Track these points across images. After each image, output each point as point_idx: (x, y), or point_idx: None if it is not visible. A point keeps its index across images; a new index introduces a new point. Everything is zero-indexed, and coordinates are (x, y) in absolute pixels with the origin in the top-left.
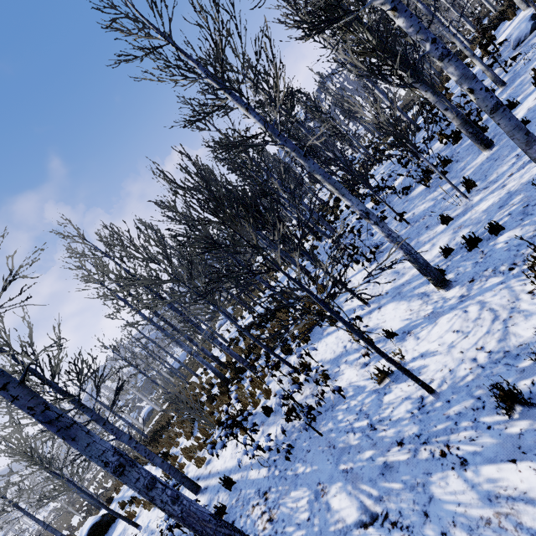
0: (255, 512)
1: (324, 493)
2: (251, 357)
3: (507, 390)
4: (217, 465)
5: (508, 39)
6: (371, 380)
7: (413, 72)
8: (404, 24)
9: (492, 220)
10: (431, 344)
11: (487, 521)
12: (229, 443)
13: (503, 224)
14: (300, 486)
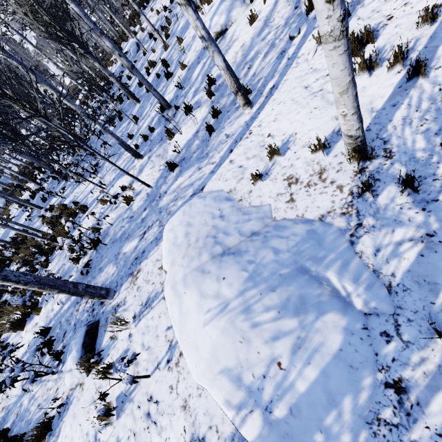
0: (81, 308)
1: (120, 254)
2: (5, 294)
3: (169, 163)
4: (20, 354)
5: (129, 52)
6: (123, 209)
7: (83, 46)
8: (76, 8)
9: (149, 125)
10: (144, 178)
11: (175, 196)
12: (25, 334)
13: (154, 128)
14: (105, 268)
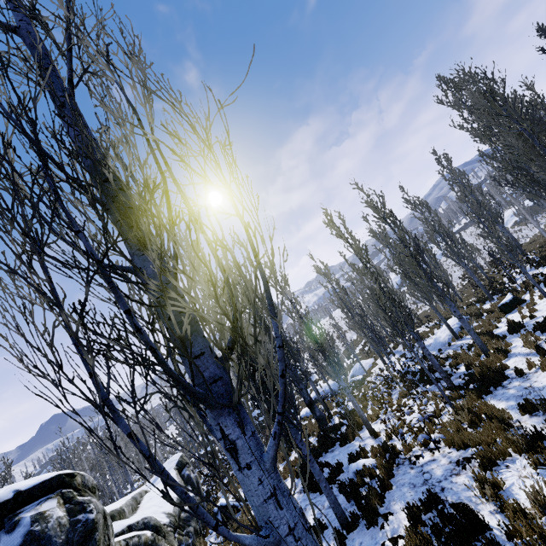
0: None
1: None
2: None
3: None
4: None
5: None
6: None
7: None
8: None
9: None
10: None
11: None
12: None
13: None
14: None
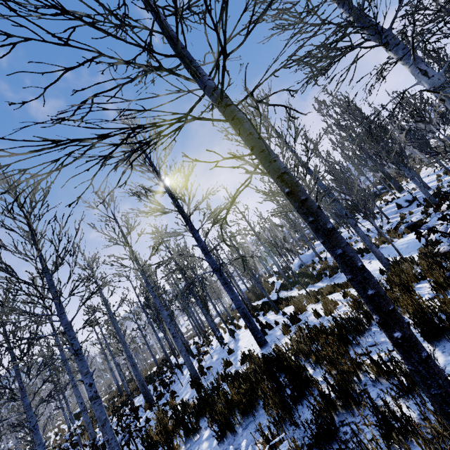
0: None
1: None
2: None
3: None
4: None
5: None
6: None
7: None
8: None
9: None
10: None
11: None
12: None
13: None
14: None
